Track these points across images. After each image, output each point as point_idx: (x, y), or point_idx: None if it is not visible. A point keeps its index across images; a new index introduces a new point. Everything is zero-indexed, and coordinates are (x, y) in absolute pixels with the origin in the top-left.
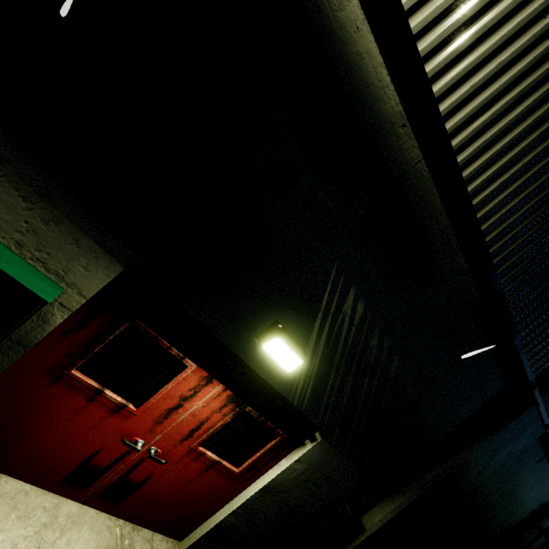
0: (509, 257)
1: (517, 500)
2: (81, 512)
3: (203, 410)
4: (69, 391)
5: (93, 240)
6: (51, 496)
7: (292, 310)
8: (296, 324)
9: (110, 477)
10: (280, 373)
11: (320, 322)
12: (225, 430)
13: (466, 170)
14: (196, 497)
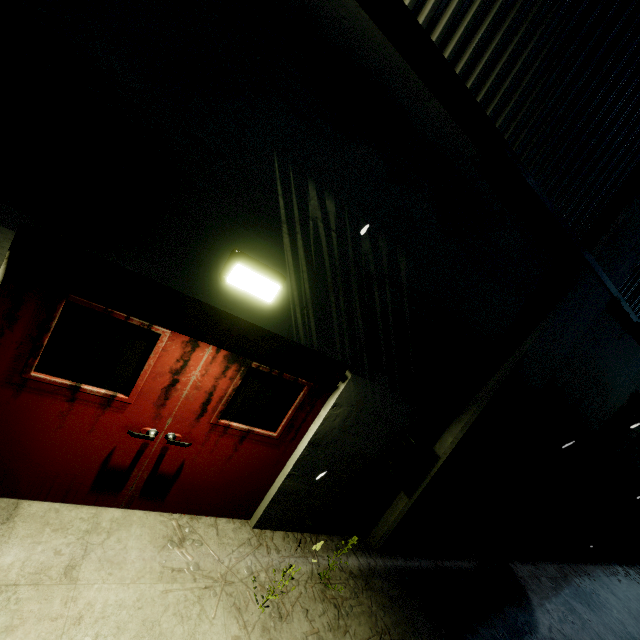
0: (499, 85)
1: (607, 387)
2: (127, 515)
3: (205, 379)
4: (43, 397)
5: None
6: (86, 508)
7: (247, 230)
8: (260, 248)
9: (139, 475)
10: (269, 312)
11: (288, 237)
12: (241, 395)
13: None
14: (243, 472)
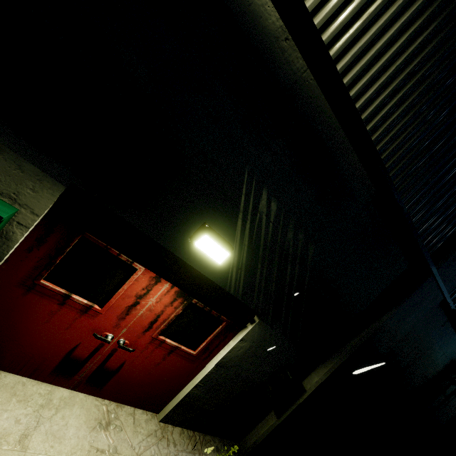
0: (396, 151)
1: (429, 358)
2: (72, 396)
3: (157, 305)
4: (43, 298)
5: (35, 165)
6: (44, 385)
7: (216, 212)
8: (221, 225)
9: (90, 366)
10: (215, 268)
11: (241, 221)
12: (178, 320)
13: (347, 75)
14: (164, 377)
